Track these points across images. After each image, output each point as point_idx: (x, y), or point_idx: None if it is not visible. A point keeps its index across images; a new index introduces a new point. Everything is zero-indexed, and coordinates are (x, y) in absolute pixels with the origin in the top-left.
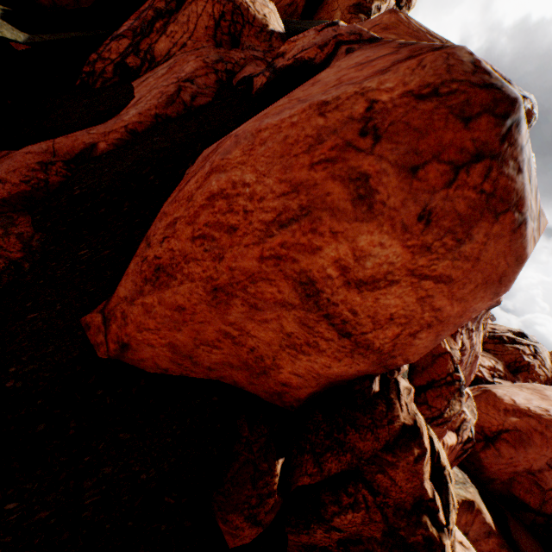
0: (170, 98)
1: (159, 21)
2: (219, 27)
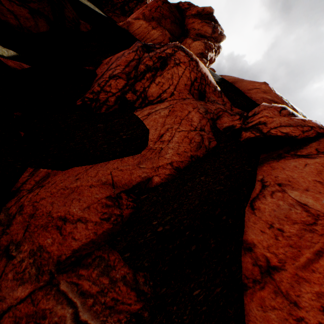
0: (198, 144)
1: (148, 73)
2: (193, 85)
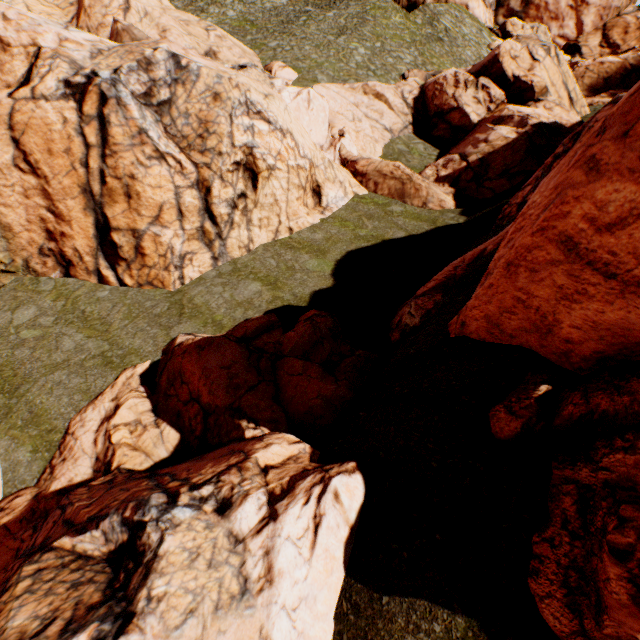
0: None
1: (555, 162)
2: None
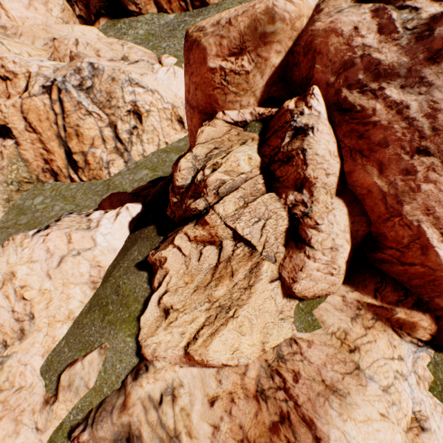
0: None
1: None
2: None
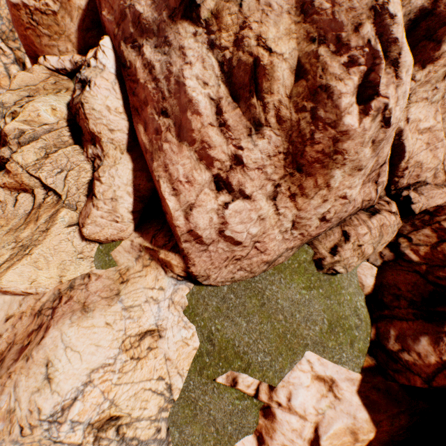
0: None
1: None
2: None
